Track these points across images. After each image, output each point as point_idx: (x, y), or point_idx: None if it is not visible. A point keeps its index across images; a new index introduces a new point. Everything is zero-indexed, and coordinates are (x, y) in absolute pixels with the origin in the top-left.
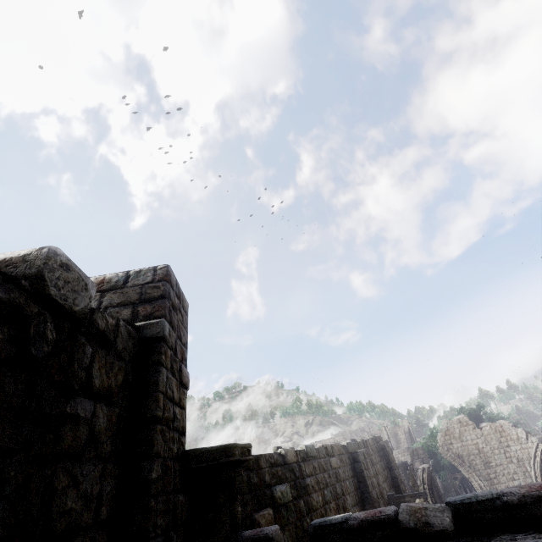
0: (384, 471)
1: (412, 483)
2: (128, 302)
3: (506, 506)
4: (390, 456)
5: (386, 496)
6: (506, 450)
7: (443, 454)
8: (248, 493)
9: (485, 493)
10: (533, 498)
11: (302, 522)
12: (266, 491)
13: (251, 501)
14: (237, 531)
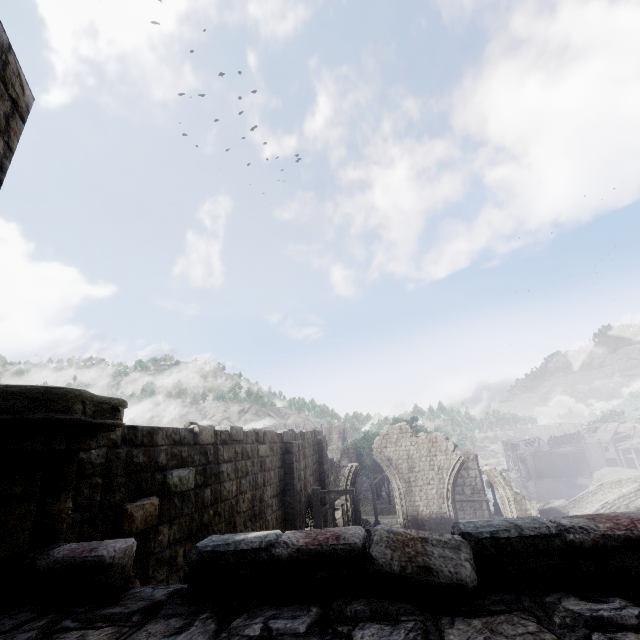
0: (314, 465)
1: (334, 478)
2: None
3: (568, 548)
4: (325, 451)
5: (309, 489)
6: (433, 458)
7: (375, 456)
8: (123, 475)
9: (531, 523)
10: (620, 541)
11: (202, 515)
12: (156, 475)
13: (126, 487)
14: (52, 542)
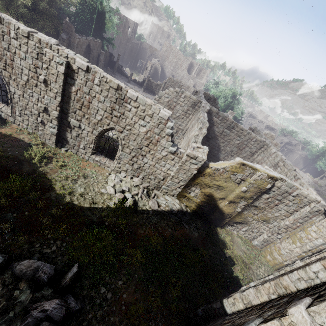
0: None
1: None
2: None
3: None
4: None
5: None
6: None
7: None
8: None
9: None
10: None
11: None
12: None
13: None
14: None
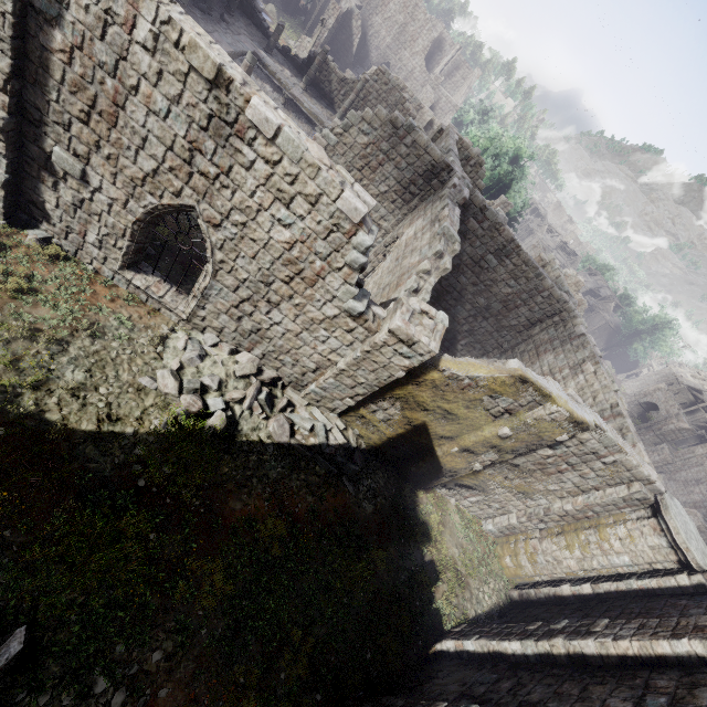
0: None
1: None
2: None
3: None
4: None
5: None
6: None
7: None
8: None
9: None
10: None
11: None
12: None
13: None
14: None
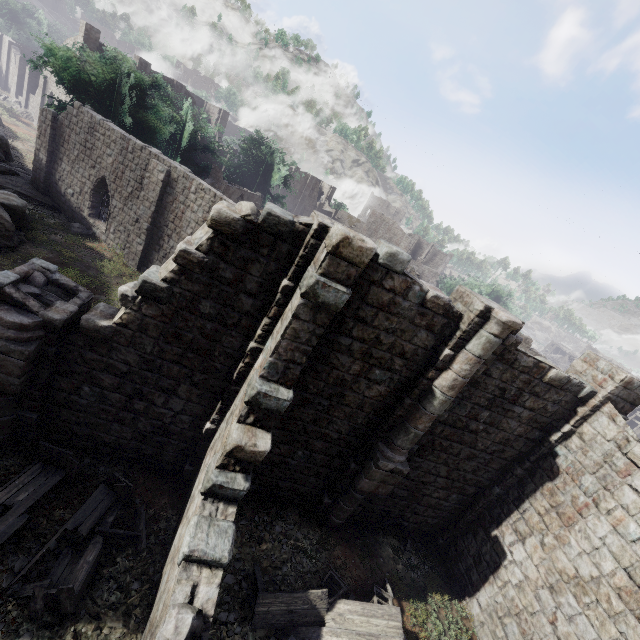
0: None
1: None
2: (626, 400)
3: None
4: None
5: None
6: None
7: None
8: None
9: None
10: None
11: None
12: None
13: None
14: None
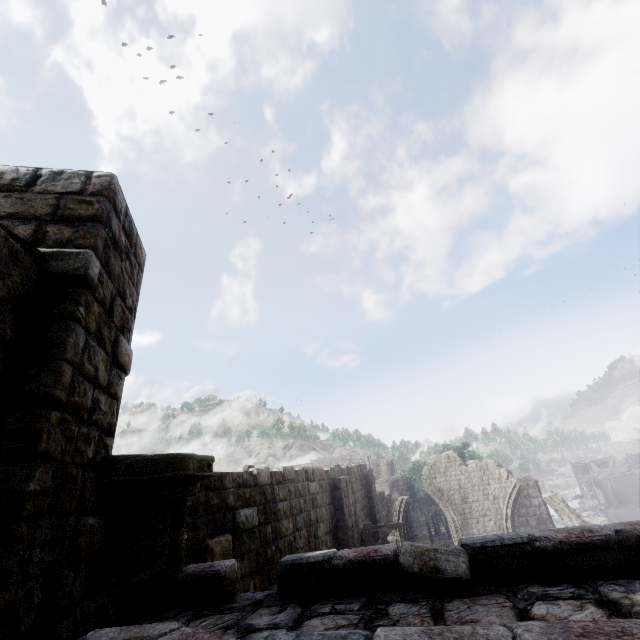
0: (363, 500)
1: (386, 513)
2: (29, 215)
3: (537, 552)
4: (372, 485)
5: (361, 525)
6: (486, 487)
7: (425, 487)
8: (203, 516)
9: (512, 536)
10: (572, 545)
11: (266, 550)
12: (227, 515)
13: (206, 526)
14: (178, 564)
